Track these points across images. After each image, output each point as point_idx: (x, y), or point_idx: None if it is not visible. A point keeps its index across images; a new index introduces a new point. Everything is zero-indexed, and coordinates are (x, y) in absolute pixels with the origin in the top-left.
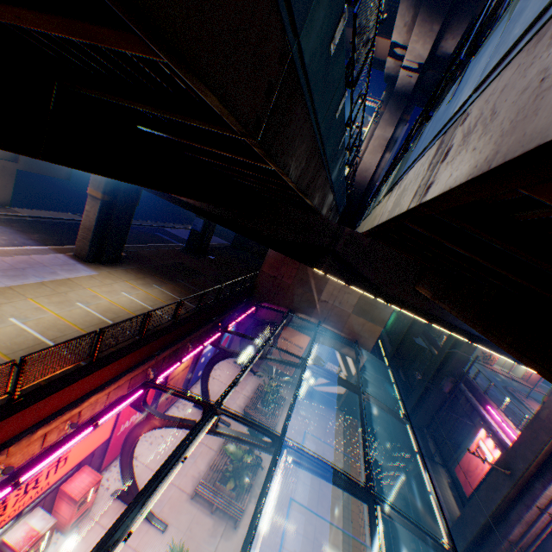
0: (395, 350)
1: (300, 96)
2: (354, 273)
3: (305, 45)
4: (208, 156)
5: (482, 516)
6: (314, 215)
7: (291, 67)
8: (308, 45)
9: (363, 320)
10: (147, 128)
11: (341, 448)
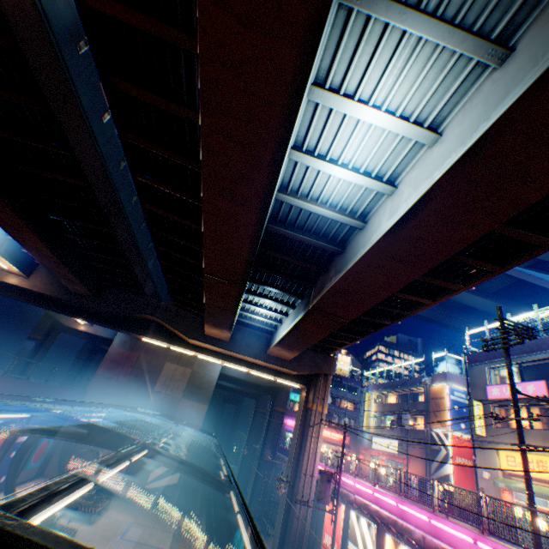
0: (241, 465)
1: (121, 209)
2: (171, 335)
3: (122, 196)
4: (78, 236)
5: (282, 512)
6: (142, 296)
7: (117, 200)
8: (123, 197)
9: (193, 401)
10: (55, 215)
11: (172, 529)
